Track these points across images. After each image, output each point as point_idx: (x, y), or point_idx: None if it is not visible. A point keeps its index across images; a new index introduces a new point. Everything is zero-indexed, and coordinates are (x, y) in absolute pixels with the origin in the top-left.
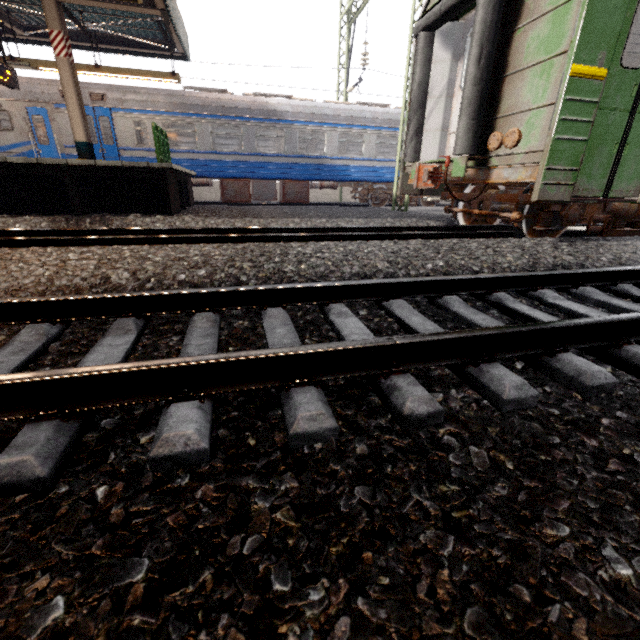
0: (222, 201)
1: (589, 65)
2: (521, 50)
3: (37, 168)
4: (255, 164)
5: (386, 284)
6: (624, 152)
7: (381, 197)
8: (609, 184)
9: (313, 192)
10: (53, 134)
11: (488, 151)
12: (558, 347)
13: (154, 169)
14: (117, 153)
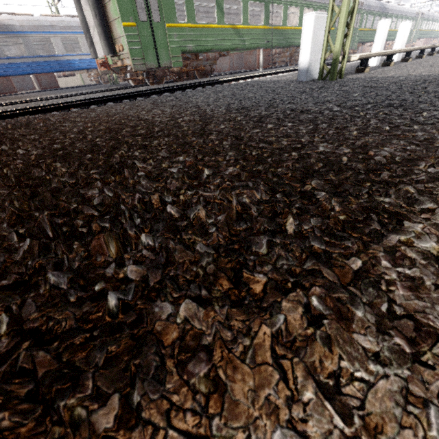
0: None
1: (128, 22)
2: (110, 12)
3: None
4: (8, 65)
5: (77, 101)
6: (158, 50)
7: (106, 78)
8: (159, 62)
9: (61, 80)
10: None
11: (118, 53)
12: (108, 102)
13: None
14: None
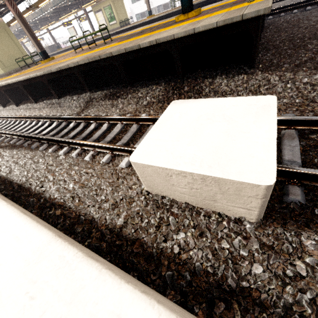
0: None
1: None
2: None
3: None
4: None
5: None
6: None
7: None
8: None
9: None
10: None
11: None
12: None
13: None
14: None
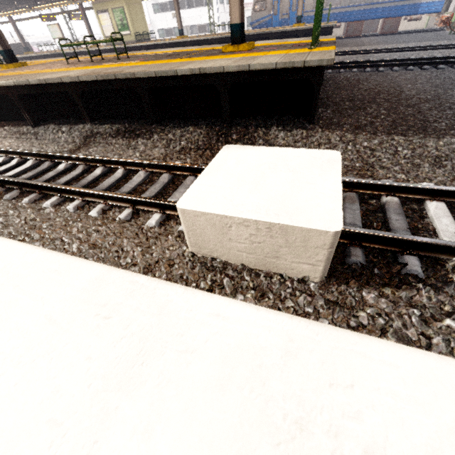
0: (344, 36)
1: None
2: None
3: (293, 32)
4: (370, 10)
5: (390, 60)
6: None
7: None
8: None
9: (405, 22)
10: (279, 9)
11: None
12: (410, 66)
13: (329, 27)
14: (302, 15)
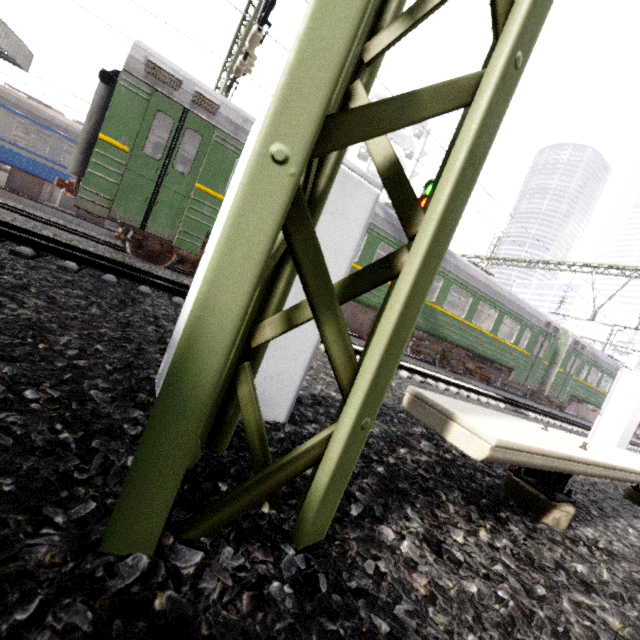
0: (5, 186)
1: (115, 140)
2: None
3: None
4: (55, 171)
5: None
6: (156, 207)
7: None
8: (146, 223)
9: None
10: None
11: None
12: None
13: None
14: None
